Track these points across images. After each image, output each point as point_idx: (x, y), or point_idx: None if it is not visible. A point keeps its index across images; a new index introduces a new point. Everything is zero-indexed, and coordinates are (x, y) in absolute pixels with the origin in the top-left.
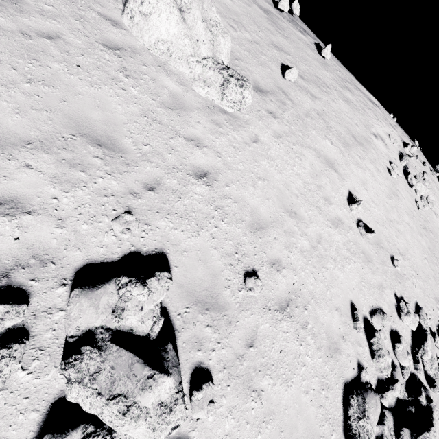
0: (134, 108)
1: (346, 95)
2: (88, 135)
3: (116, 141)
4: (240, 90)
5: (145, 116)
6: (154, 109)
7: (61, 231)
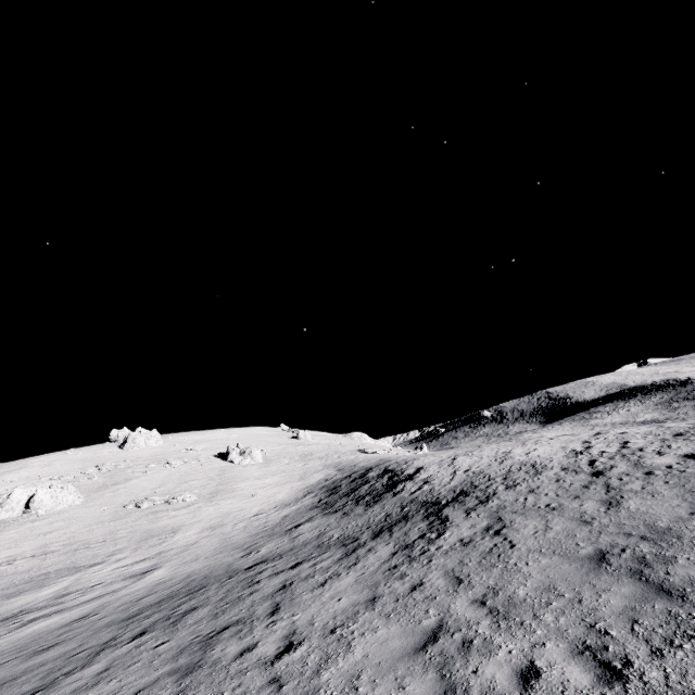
0: None
1: (2, 468)
2: None
3: None
4: None
5: None
6: None
7: None
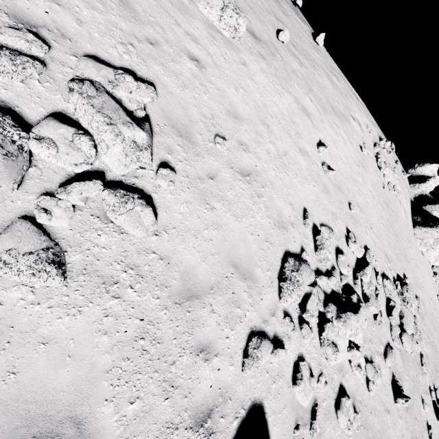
0: None
1: (332, 78)
2: None
3: (129, 2)
4: (236, 16)
5: (155, 1)
6: (163, 1)
7: (79, 27)
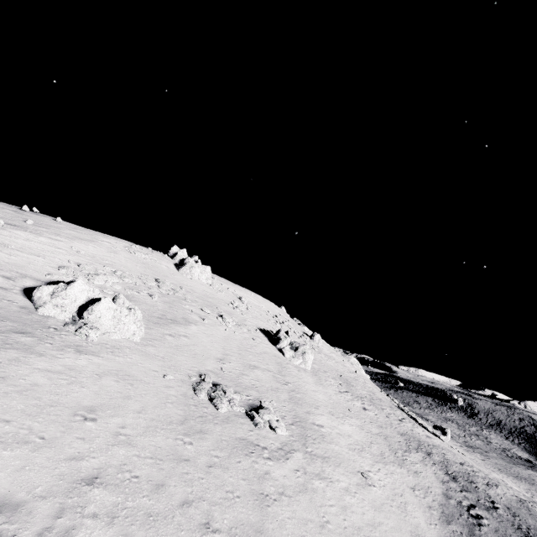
0: None
1: (76, 231)
2: None
3: None
4: None
5: None
6: None
7: None
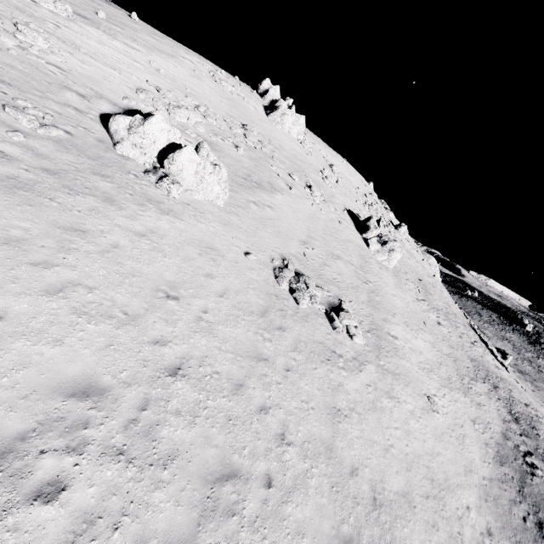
0: (15, 1)
1: (155, 37)
2: (1, 0)
3: (12, 4)
4: (63, 5)
5: (20, 4)
6: (24, 4)
7: (3, 12)
